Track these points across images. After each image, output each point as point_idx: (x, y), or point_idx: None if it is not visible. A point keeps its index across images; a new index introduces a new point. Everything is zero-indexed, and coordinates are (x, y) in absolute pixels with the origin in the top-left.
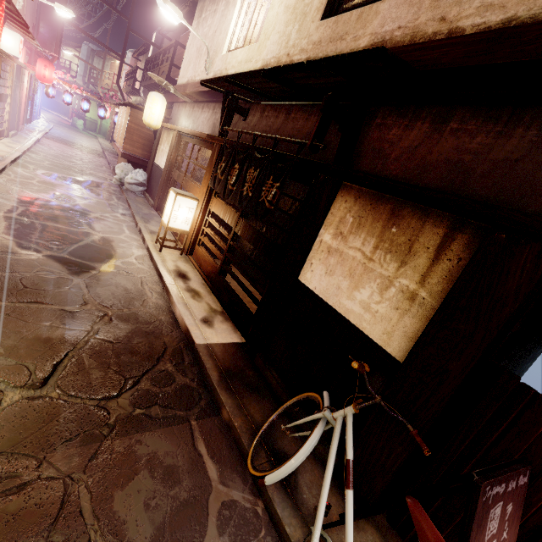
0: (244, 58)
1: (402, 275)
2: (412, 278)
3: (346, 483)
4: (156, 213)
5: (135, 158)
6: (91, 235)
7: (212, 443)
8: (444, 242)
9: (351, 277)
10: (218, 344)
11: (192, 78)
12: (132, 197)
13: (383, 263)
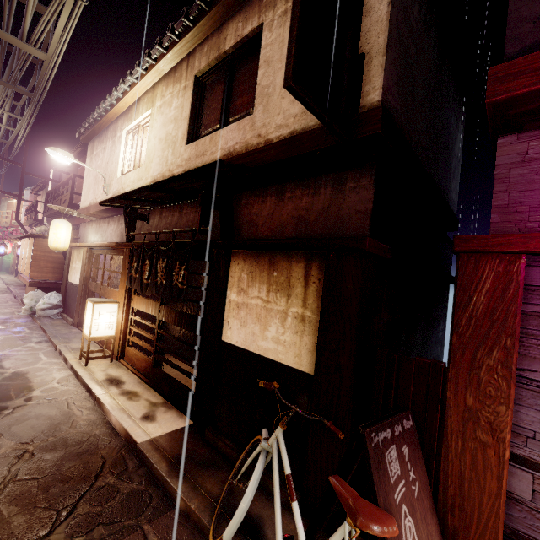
0: (136, 178)
1: (291, 305)
2: (297, 305)
3: (290, 497)
4: (77, 330)
5: (46, 283)
6: None
7: (170, 539)
8: (306, 271)
9: (260, 321)
10: (164, 435)
11: (94, 200)
12: (47, 322)
13: (276, 301)
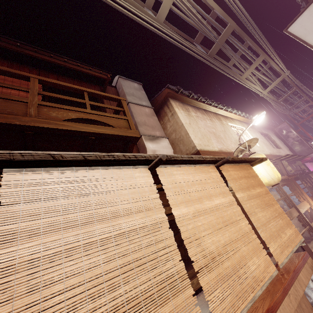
0: (260, 149)
1: None
2: None
3: None
4: None
5: None
6: None
7: None
8: None
9: None
10: None
11: (226, 149)
12: None
13: None
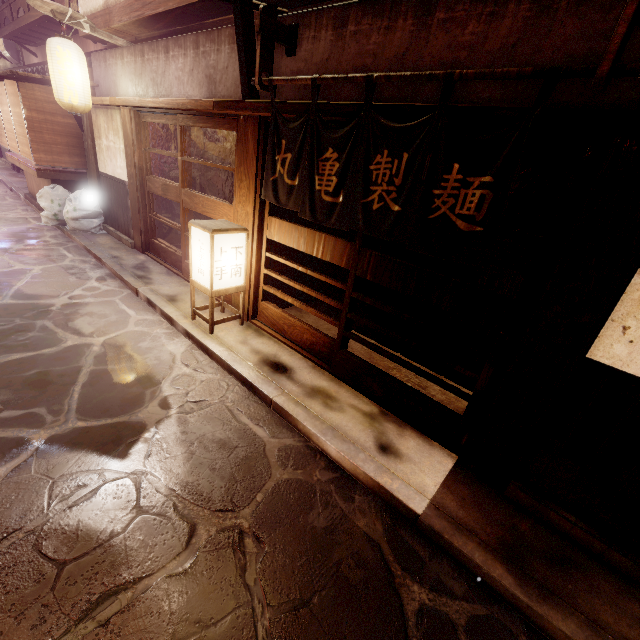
0: None
1: None
2: None
3: None
4: (146, 258)
5: (63, 173)
6: (84, 348)
7: None
8: None
9: None
10: (440, 490)
11: None
12: (92, 241)
13: None
